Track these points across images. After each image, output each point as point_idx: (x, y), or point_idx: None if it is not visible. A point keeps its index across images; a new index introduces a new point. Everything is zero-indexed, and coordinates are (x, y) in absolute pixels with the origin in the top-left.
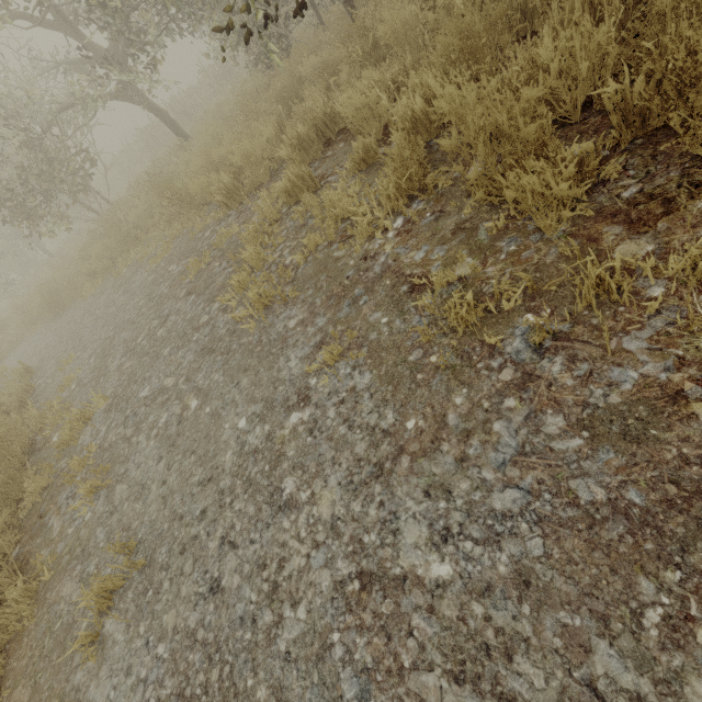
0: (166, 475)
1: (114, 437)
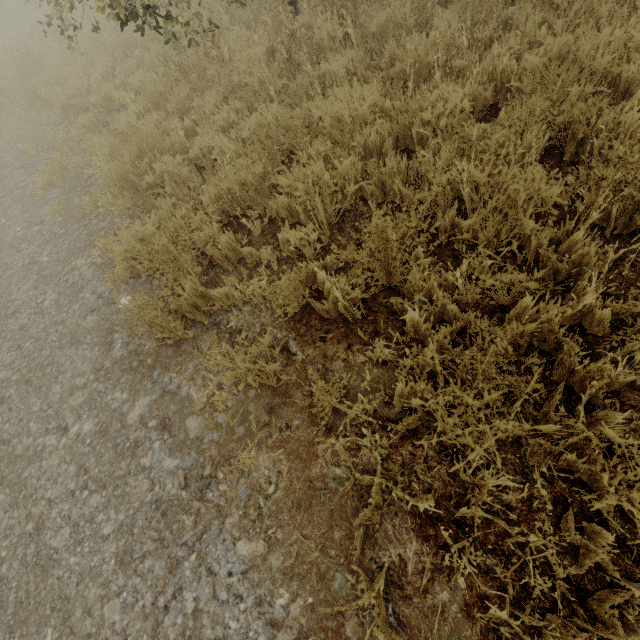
0: None
1: None
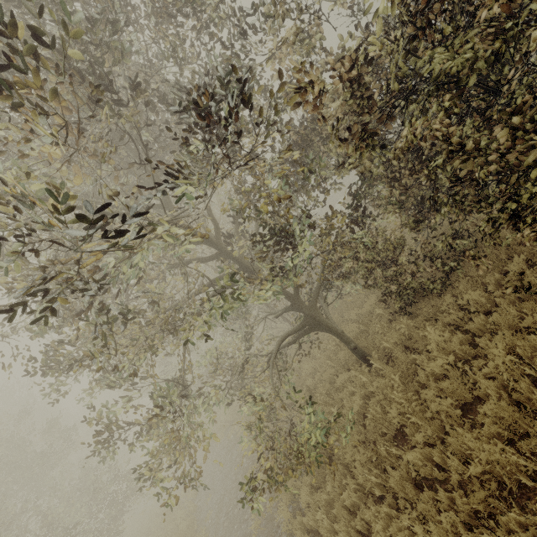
0: None
1: None
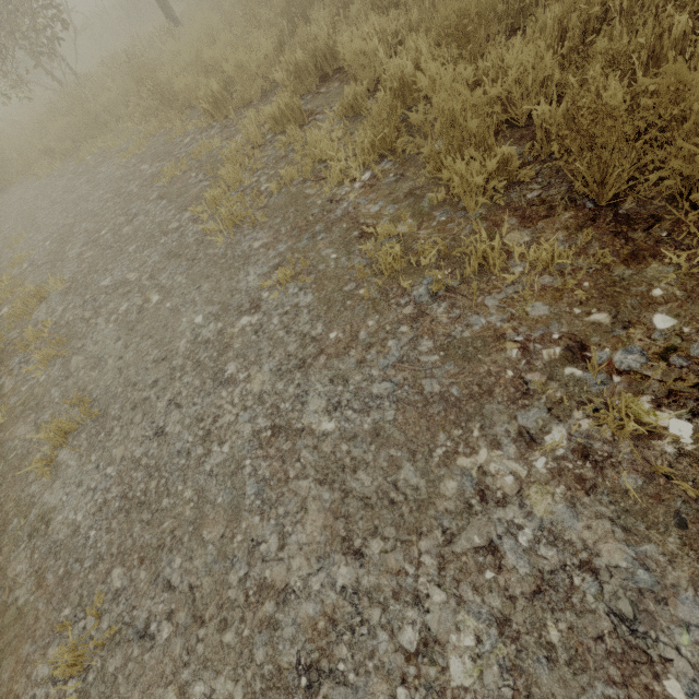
0: (123, 352)
1: (72, 316)
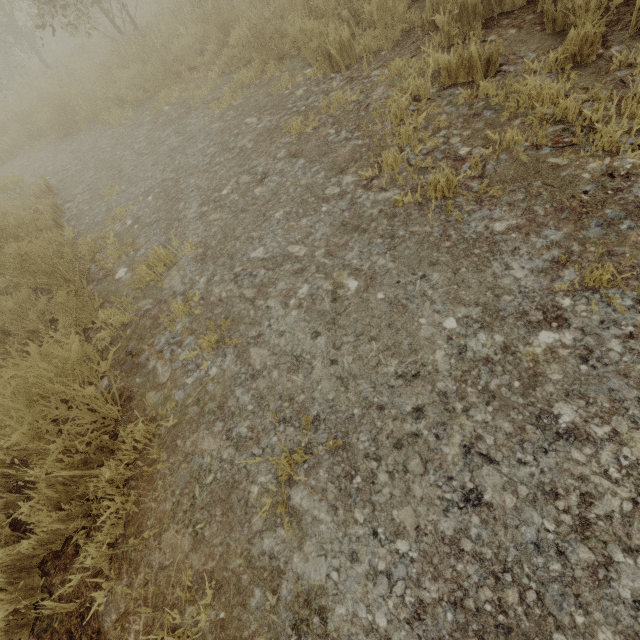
0: (334, 354)
1: (224, 292)
